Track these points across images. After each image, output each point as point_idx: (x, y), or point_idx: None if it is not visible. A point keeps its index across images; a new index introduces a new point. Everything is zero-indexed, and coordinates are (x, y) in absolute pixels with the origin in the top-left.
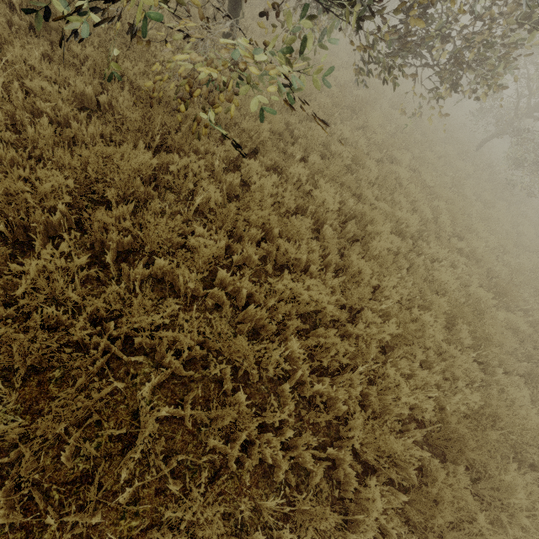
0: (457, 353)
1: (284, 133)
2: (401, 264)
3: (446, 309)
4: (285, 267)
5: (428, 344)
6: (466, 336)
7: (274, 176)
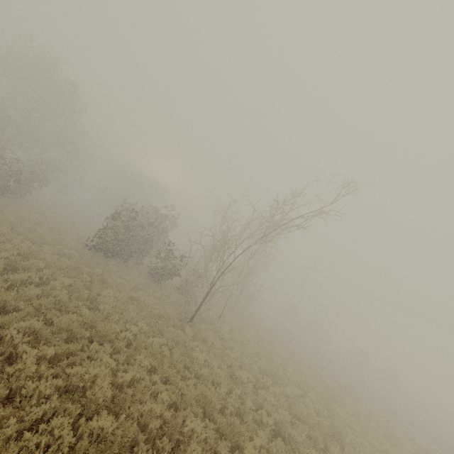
0: None
1: None
2: None
3: None
4: None
5: None
6: None
7: None
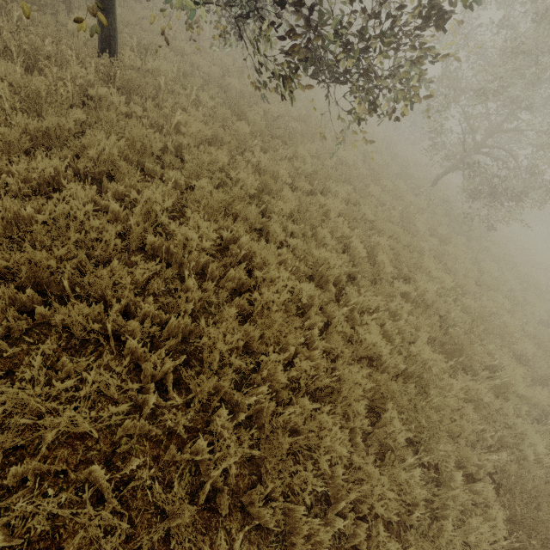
0: (376, 471)
1: (164, 156)
2: (313, 321)
3: (370, 387)
4: (91, 342)
5: (323, 463)
6: (400, 429)
7: (114, 205)
